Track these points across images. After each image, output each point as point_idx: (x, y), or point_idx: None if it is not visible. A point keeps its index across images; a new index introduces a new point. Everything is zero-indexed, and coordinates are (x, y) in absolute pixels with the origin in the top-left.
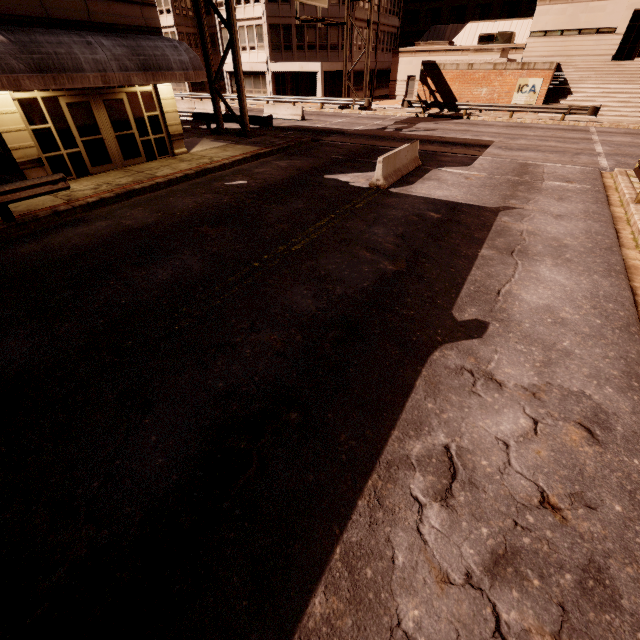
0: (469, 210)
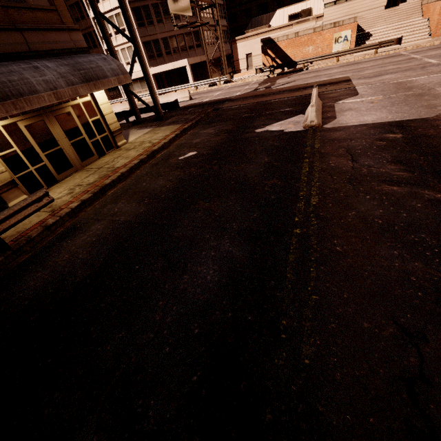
0: (417, 124)
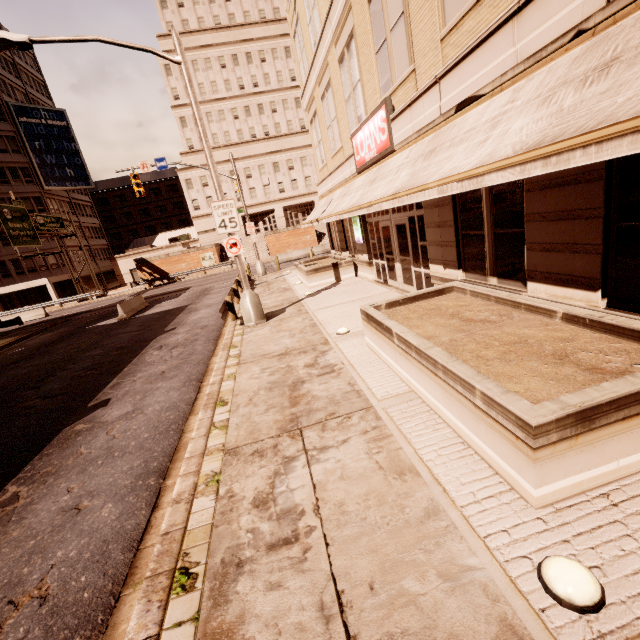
0: (175, 309)
